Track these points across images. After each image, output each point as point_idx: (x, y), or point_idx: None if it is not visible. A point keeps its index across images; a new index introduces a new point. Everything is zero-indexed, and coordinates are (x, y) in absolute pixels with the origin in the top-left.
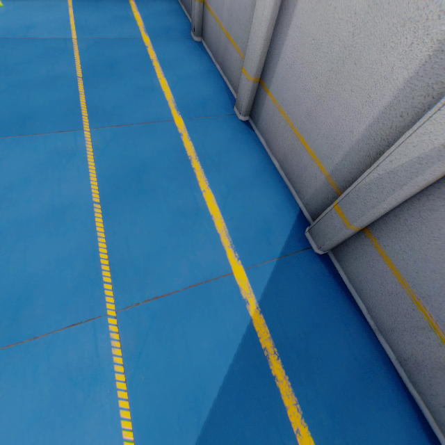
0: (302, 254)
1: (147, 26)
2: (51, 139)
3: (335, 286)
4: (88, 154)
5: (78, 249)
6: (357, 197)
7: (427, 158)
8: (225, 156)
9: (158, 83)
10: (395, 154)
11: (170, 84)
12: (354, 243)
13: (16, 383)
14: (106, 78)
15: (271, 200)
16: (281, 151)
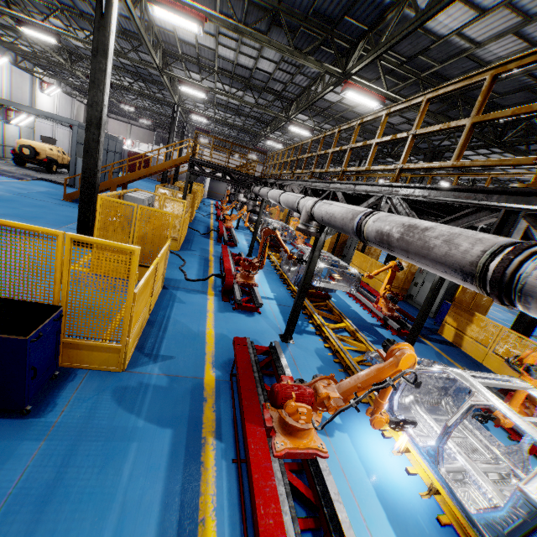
0: None
1: None
2: None
3: None
4: None
5: None
6: None
7: None
8: None
9: None
10: None
11: None
12: None
13: None
14: None
15: None
16: None
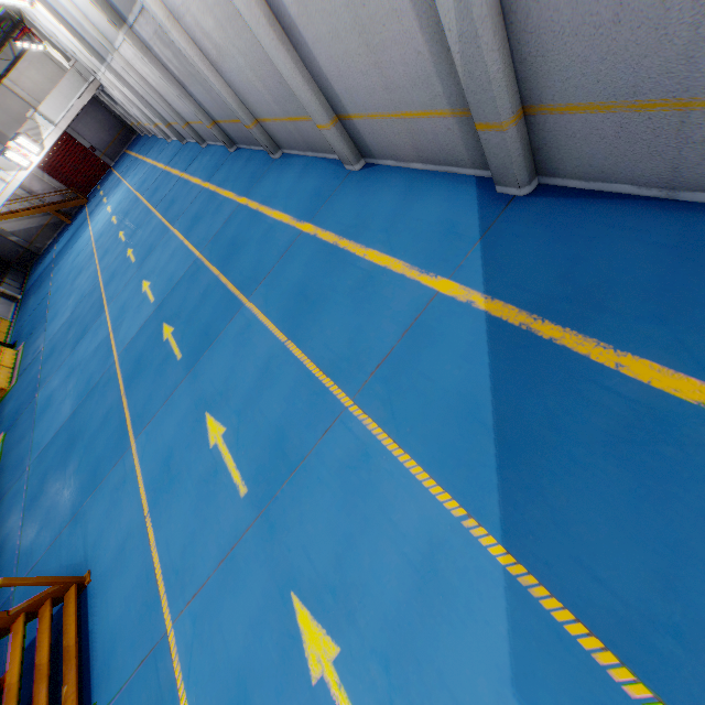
0: (507, 211)
1: (237, 192)
2: (229, 330)
3: (574, 204)
4: (258, 316)
5: (294, 381)
6: (473, 94)
7: None
8: (365, 212)
9: (273, 219)
10: (444, 22)
11: (282, 210)
12: (538, 138)
13: (312, 494)
14: (235, 257)
15: (436, 200)
16: (408, 150)
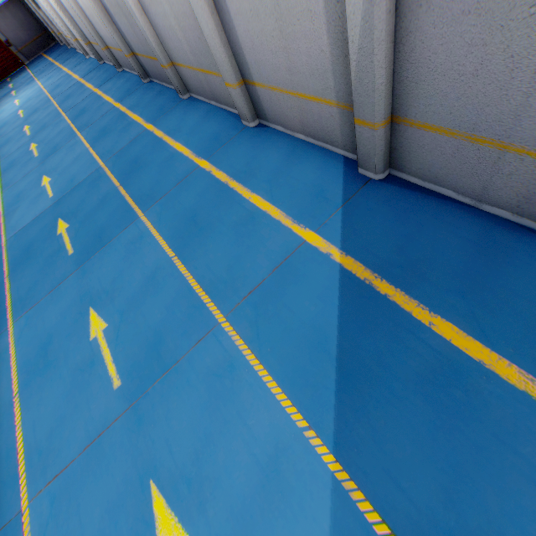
0: (364, 189)
1: (145, 118)
2: (122, 237)
3: (412, 195)
4: (151, 230)
5: (176, 293)
6: (359, 96)
7: (367, 14)
8: (254, 162)
9: (174, 149)
10: (350, 33)
11: (183, 143)
12: (397, 141)
13: (180, 394)
14: (136, 174)
15: (312, 167)
16: (296, 122)
